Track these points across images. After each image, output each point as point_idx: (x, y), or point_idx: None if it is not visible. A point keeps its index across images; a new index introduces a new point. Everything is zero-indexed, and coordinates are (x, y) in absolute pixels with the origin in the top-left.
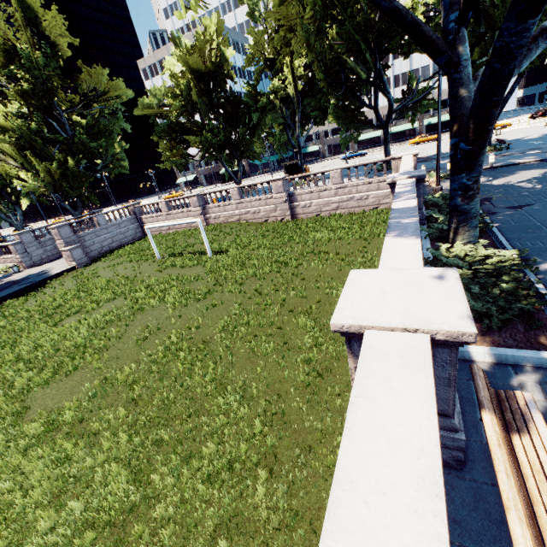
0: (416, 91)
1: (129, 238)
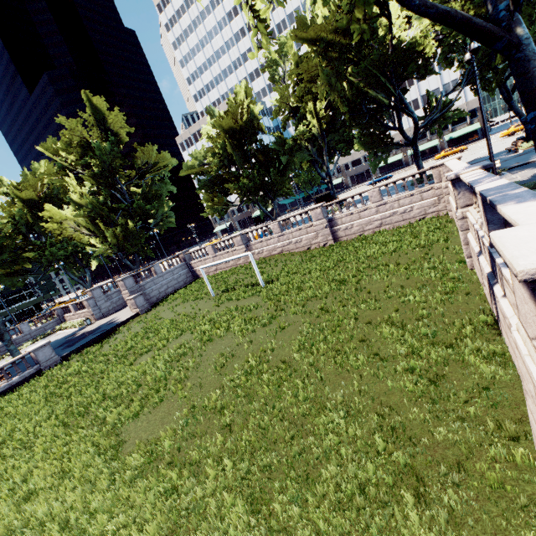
0: (440, 105)
1: (181, 282)
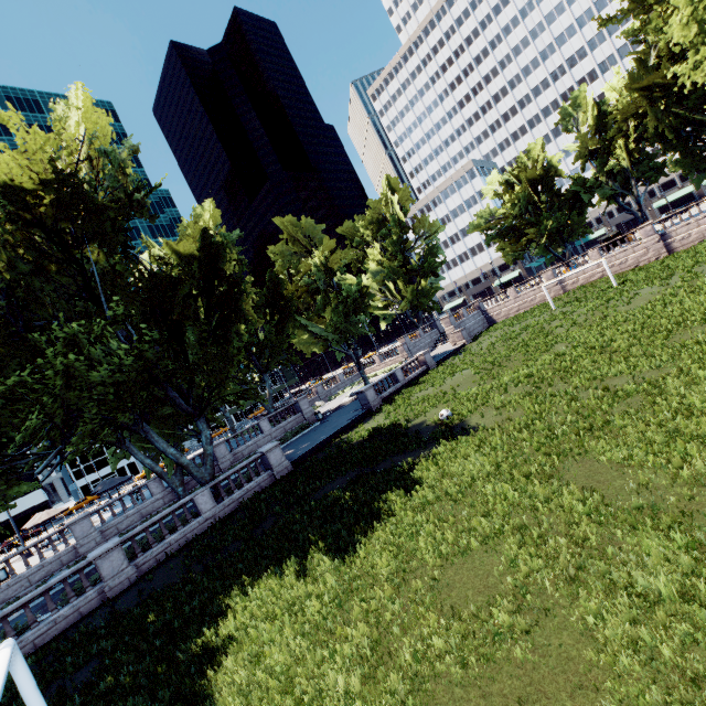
0: None
1: (481, 327)
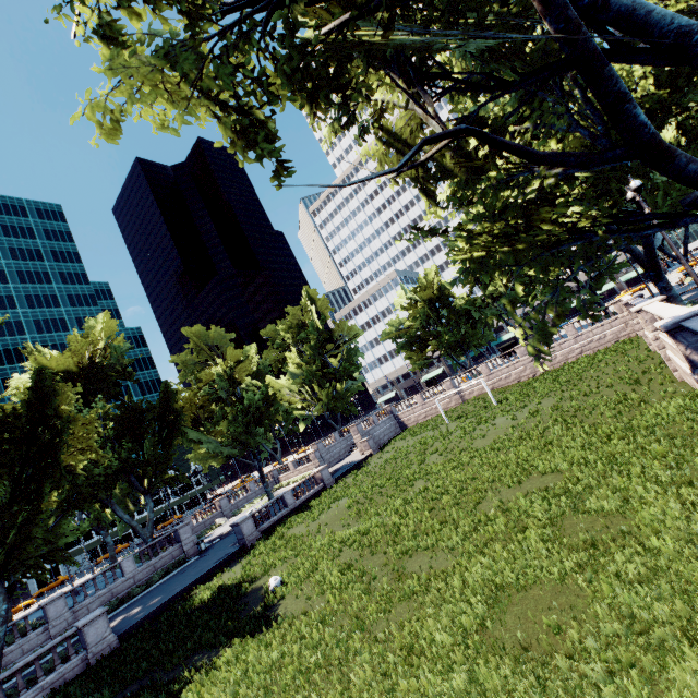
0: (605, 260)
1: (392, 432)
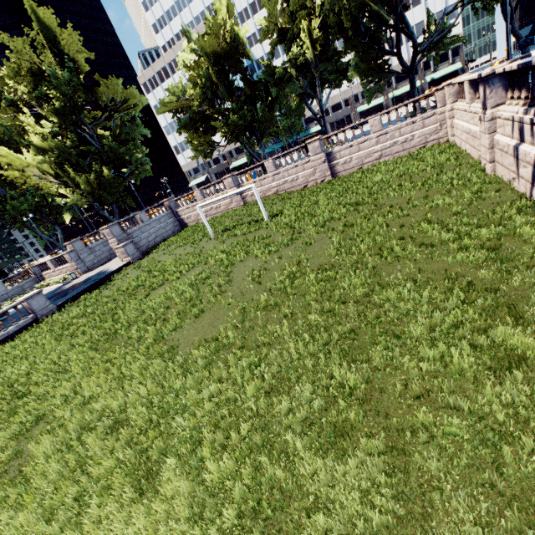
0: (443, 23)
1: (169, 231)
